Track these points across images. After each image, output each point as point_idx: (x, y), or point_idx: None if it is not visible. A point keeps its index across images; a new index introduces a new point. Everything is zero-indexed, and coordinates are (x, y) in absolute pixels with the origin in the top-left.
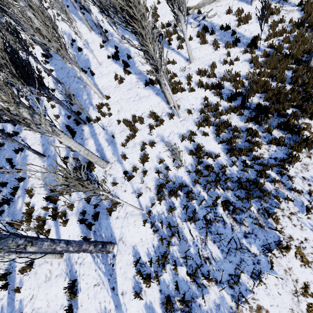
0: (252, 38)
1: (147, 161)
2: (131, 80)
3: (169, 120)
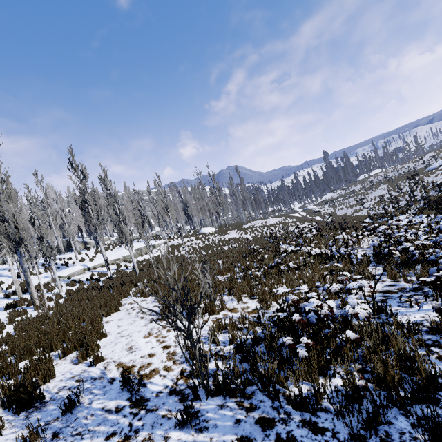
0: (108, 277)
1: (3, 329)
2: None
3: (35, 311)
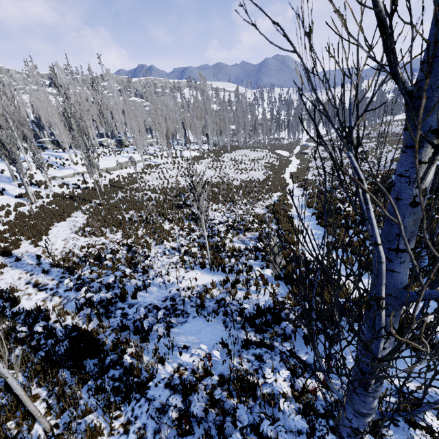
0: (86, 187)
1: (10, 215)
2: (3, 197)
3: (30, 205)
